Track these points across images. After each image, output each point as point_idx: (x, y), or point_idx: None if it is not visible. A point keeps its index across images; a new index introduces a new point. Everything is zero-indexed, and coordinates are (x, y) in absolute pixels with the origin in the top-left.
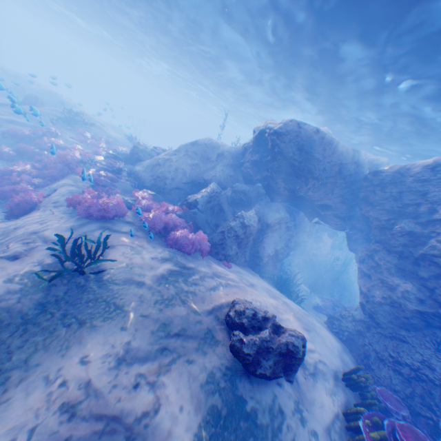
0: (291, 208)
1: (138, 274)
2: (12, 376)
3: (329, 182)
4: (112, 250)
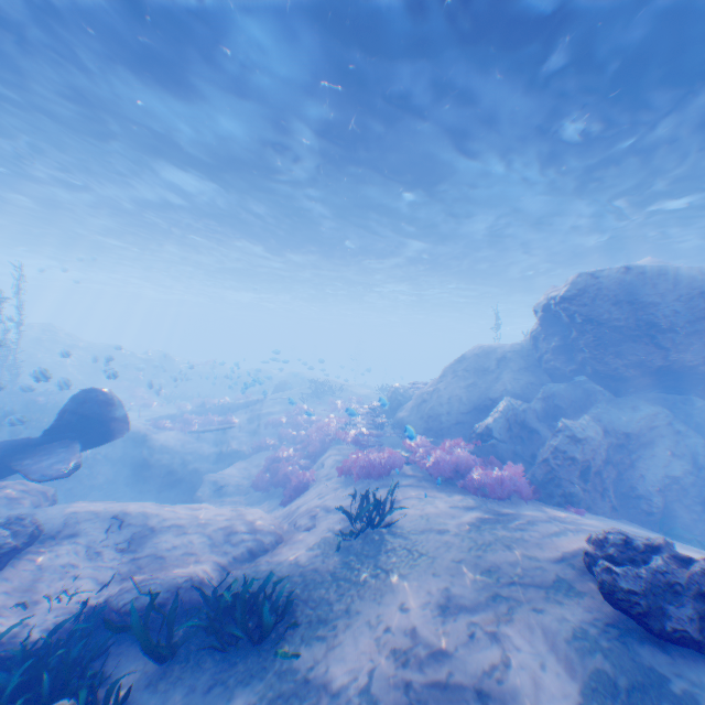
0: (665, 397)
1: (436, 522)
2: (336, 622)
3: (701, 328)
4: (397, 503)
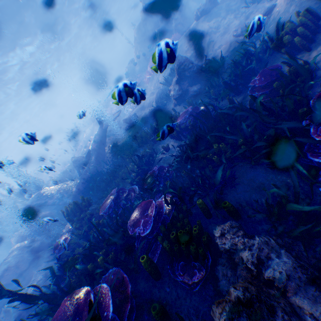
0: None
1: None
2: None
3: None
4: None
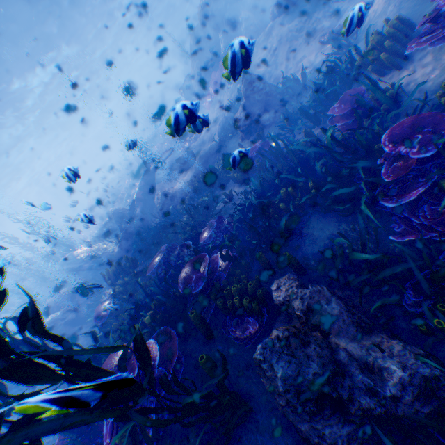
0: None
1: None
2: None
3: None
4: None
